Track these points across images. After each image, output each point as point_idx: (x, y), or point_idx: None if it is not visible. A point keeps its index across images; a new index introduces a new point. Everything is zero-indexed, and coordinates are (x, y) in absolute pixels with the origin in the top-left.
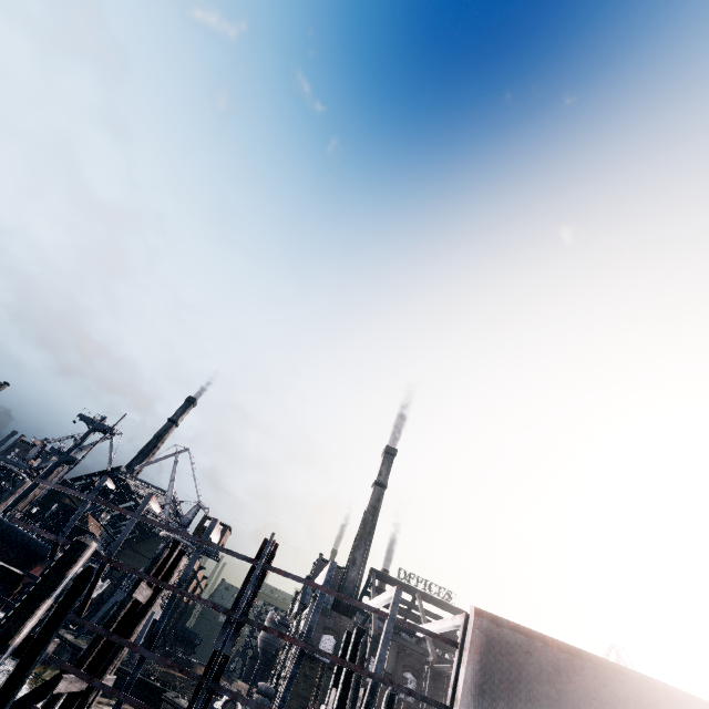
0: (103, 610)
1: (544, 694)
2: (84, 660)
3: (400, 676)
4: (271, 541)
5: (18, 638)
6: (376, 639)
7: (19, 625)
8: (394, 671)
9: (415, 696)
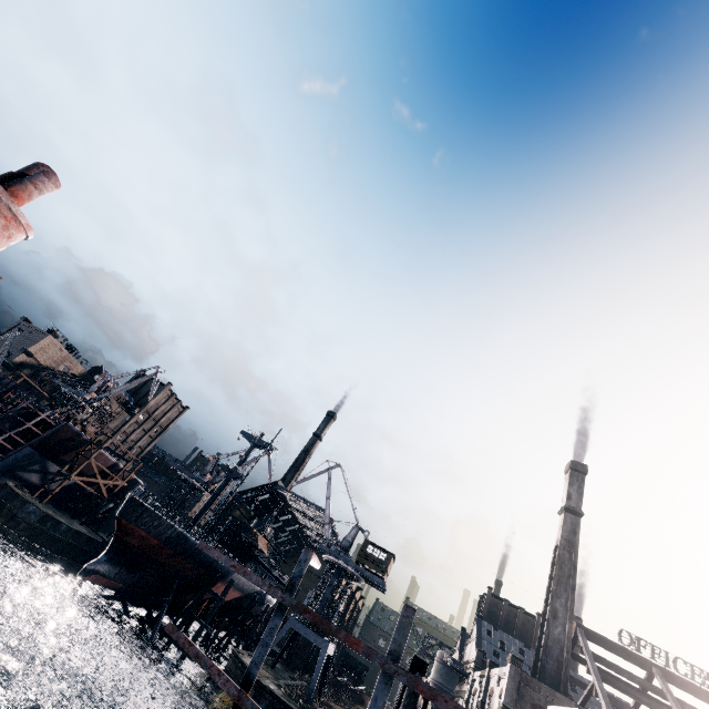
0: (278, 637)
1: None
2: None
3: None
4: None
5: None
6: None
7: None
8: None
9: None
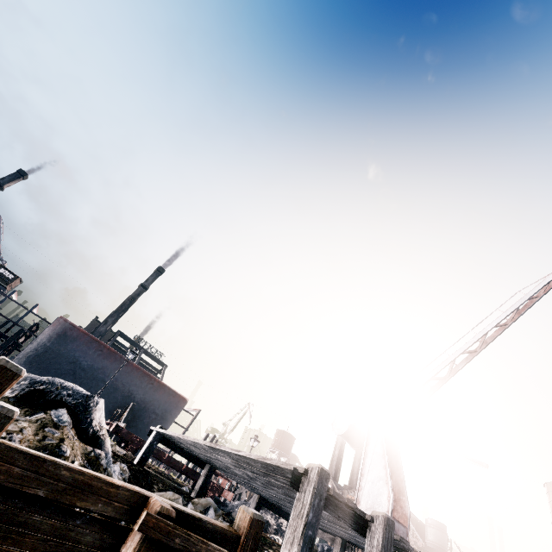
0: None
1: (70, 340)
2: None
3: None
4: None
5: None
6: None
7: None
8: None
9: (27, 331)
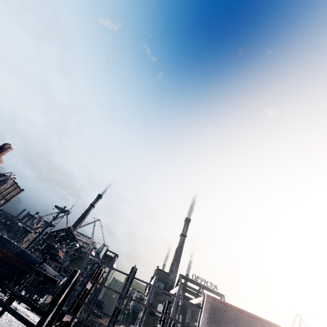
0: None
1: (230, 326)
2: (70, 310)
3: (193, 324)
4: (135, 268)
5: (60, 300)
6: (182, 307)
7: (60, 296)
8: (190, 322)
9: (185, 325)
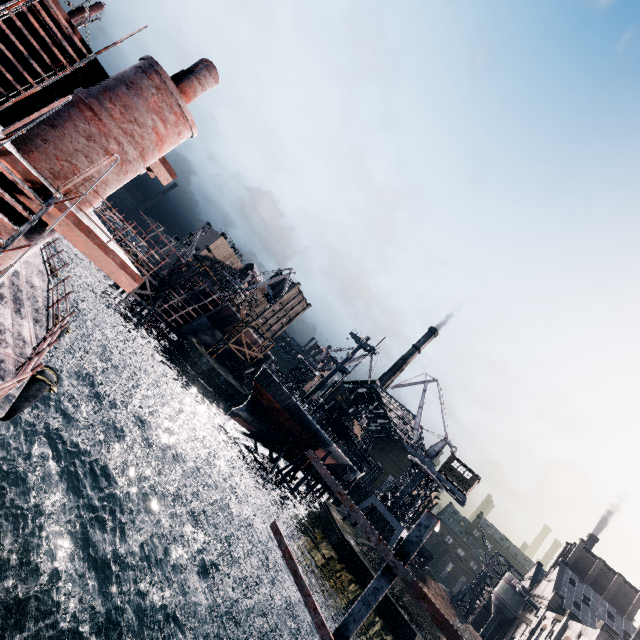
0: (361, 507)
1: None
2: None
3: None
4: None
5: None
6: None
7: None
8: None
9: None
